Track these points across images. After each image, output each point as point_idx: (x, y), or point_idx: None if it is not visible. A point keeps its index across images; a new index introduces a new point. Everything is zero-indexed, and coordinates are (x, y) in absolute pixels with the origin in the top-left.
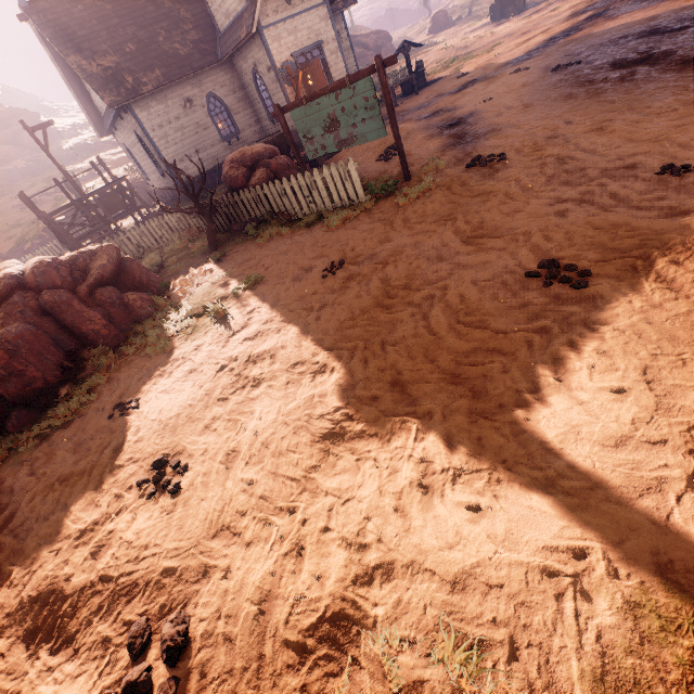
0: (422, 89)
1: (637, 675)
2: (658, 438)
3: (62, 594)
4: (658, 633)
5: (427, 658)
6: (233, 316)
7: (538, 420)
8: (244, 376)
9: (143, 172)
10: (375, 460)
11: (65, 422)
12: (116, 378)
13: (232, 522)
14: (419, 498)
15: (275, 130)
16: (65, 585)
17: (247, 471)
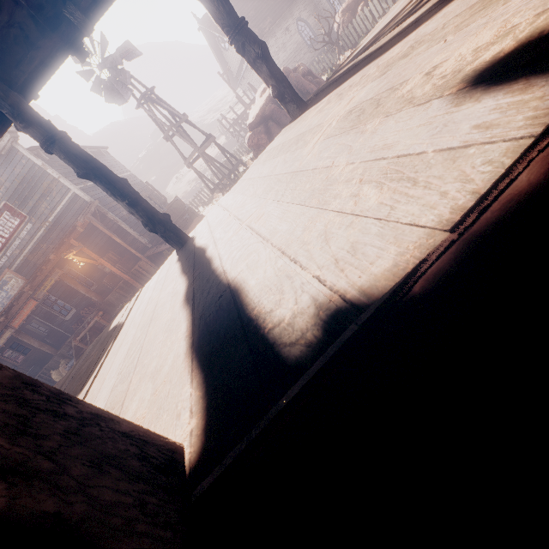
0: None
1: None
2: None
3: None
4: None
5: None
6: None
7: None
8: None
9: None
10: None
11: None
12: None
13: None
14: None
15: None
16: None
17: None
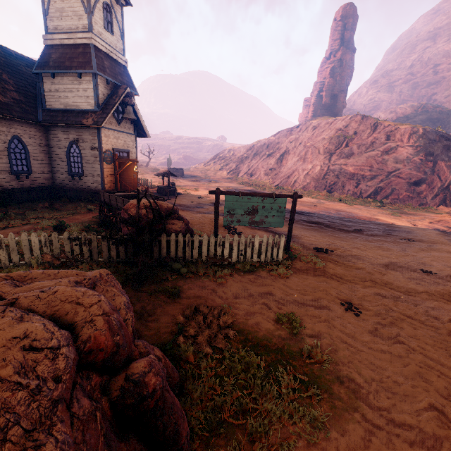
0: (175, 195)
1: None
2: None
3: None
4: None
5: None
6: (335, 357)
7: None
8: None
9: None
10: None
11: None
12: None
13: None
14: None
15: (71, 183)
16: None
17: None
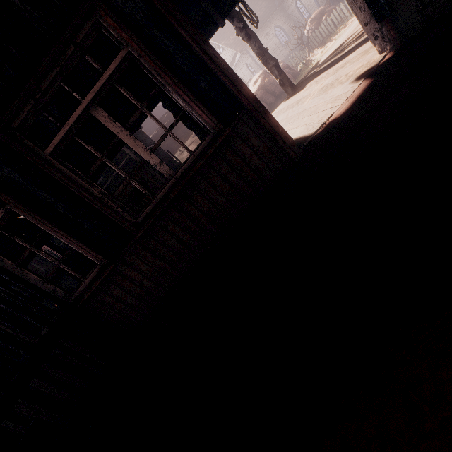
0: None
1: None
2: None
3: None
4: None
5: None
6: None
7: None
8: None
9: None
10: None
11: None
12: None
13: None
14: None
15: None
16: None
17: None
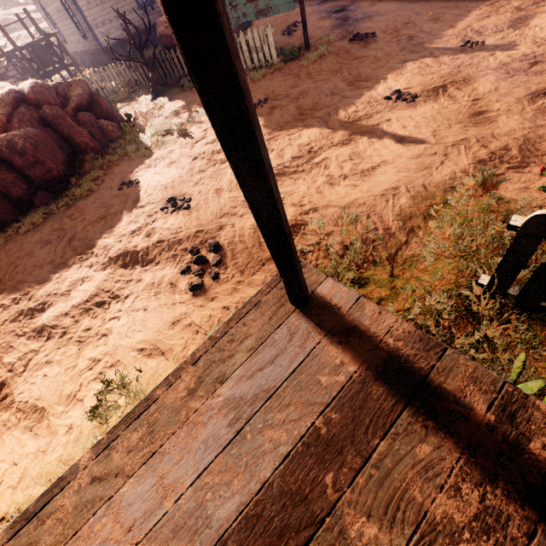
0: None
1: (411, 212)
2: (433, 152)
3: (135, 251)
4: (420, 201)
5: (335, 226)
6: (192, 133)
7: (384, 154)
8: (213, 160)
9: (60, 34)
10: (304, 179)
11: (83, 196)
12: (111, 173)
13: (229, 211)
14: (328, 187)
15: None
16: (135, 249)
17: (231, 194)
